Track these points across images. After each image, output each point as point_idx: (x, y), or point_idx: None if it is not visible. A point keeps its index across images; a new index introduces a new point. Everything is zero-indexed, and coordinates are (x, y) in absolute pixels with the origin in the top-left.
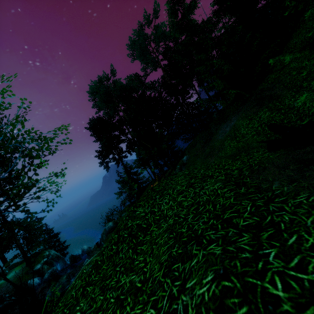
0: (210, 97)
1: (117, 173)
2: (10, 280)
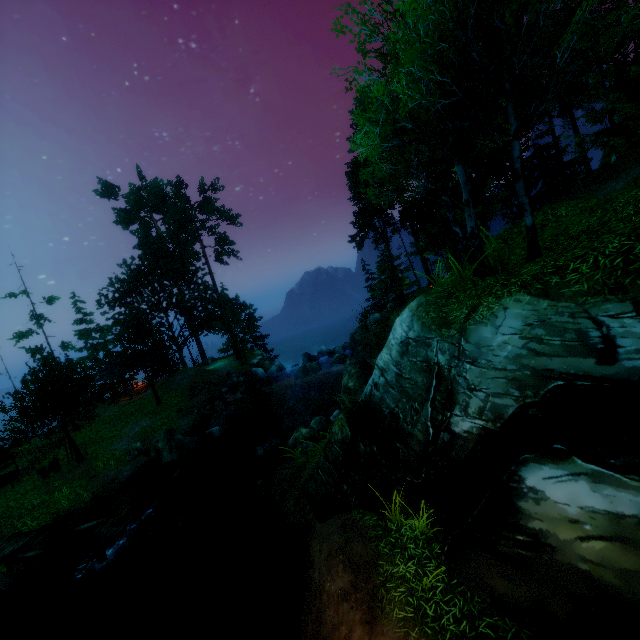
0: (597, 133)
1: (363, 265)
2: (224, 366)
